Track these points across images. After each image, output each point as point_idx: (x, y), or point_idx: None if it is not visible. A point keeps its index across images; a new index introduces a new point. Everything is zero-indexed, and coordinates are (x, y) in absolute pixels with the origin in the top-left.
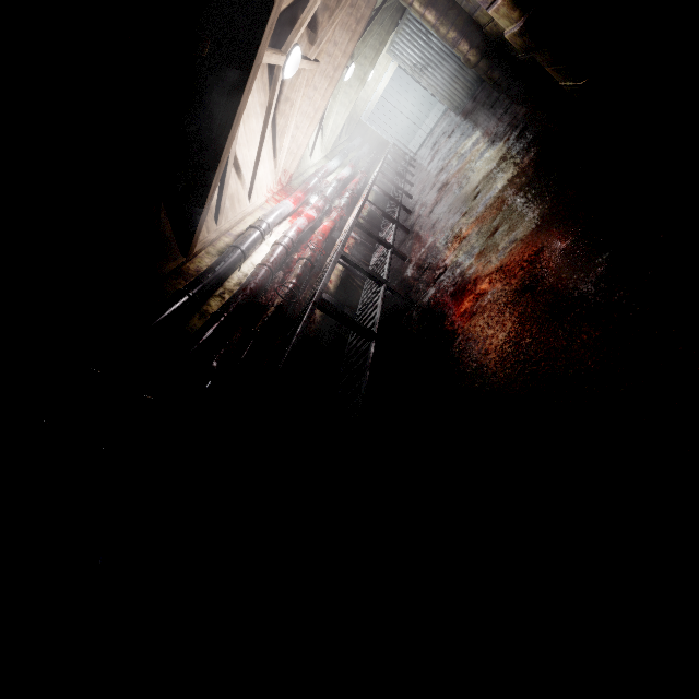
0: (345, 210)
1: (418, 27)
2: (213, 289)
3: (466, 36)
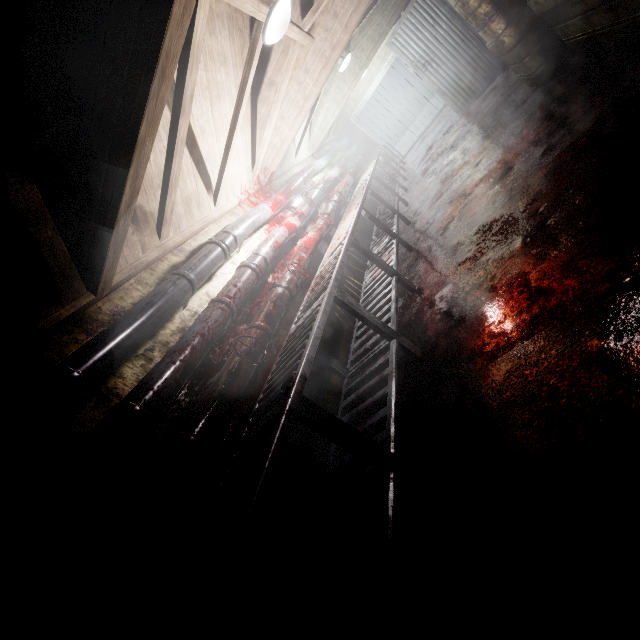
0: (333, 216)
1: (425, 17)
2: (127, 353)
3: (504, 11)
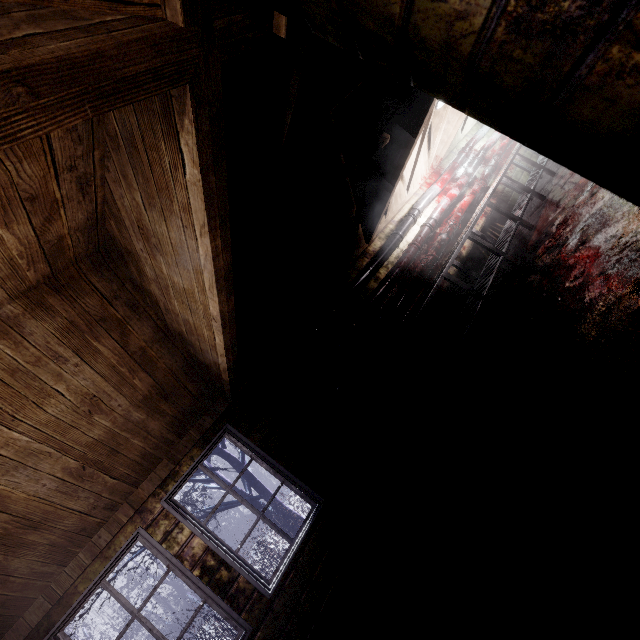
0: (487, 179)
1: None
2: (382, 264)
3: None
